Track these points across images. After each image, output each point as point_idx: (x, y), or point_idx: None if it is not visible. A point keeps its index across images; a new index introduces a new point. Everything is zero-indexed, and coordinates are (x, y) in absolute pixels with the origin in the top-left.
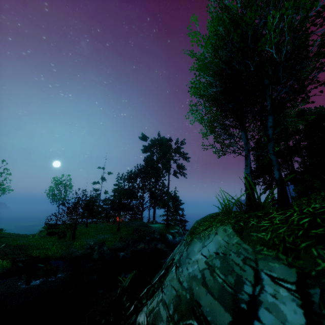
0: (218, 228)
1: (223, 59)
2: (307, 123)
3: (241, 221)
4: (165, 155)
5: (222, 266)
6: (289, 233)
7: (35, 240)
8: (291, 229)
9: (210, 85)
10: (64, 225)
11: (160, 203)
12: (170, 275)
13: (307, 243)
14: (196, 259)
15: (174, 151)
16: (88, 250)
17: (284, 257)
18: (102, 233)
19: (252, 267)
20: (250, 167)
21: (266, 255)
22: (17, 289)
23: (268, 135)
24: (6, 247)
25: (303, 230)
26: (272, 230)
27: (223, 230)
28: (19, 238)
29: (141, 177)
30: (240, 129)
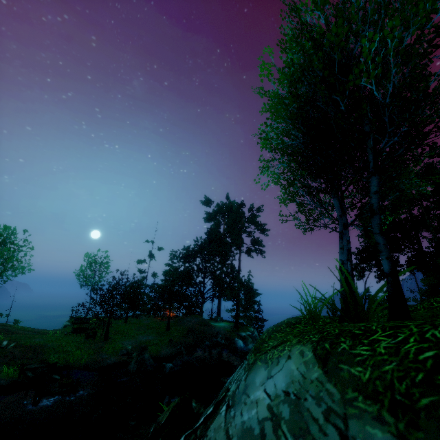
0: (293, 348)
1: (304, 97)
2: (438, 183)
3: (327, 340)
4: (235, 225)
5: (291, 419)
6: (401, 374)
7: (55, 340)
8: (404, 367)
9: (287, 133)
10: (96, 319)
11: (226, 293)
12: (217, 420)
13: (432, 399)
14: (256, 399)
15: (248, 221)
16: (124, 356)
17: (391, 419)
18: (145, 332)
19: (338, 430)
20: (349, 249)
21: (362, 410)
22: (22, 410)
23: (372, 205)
24: (15, 348)
25: (424, 372)
26: (373, 364)
27: (300, 352)
28: (34, 336)
29: (202, 255)
30: (332, 194)
